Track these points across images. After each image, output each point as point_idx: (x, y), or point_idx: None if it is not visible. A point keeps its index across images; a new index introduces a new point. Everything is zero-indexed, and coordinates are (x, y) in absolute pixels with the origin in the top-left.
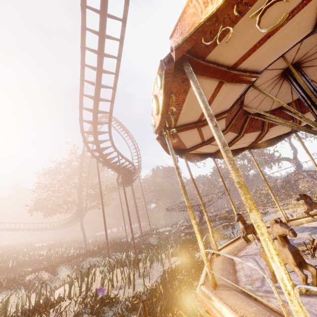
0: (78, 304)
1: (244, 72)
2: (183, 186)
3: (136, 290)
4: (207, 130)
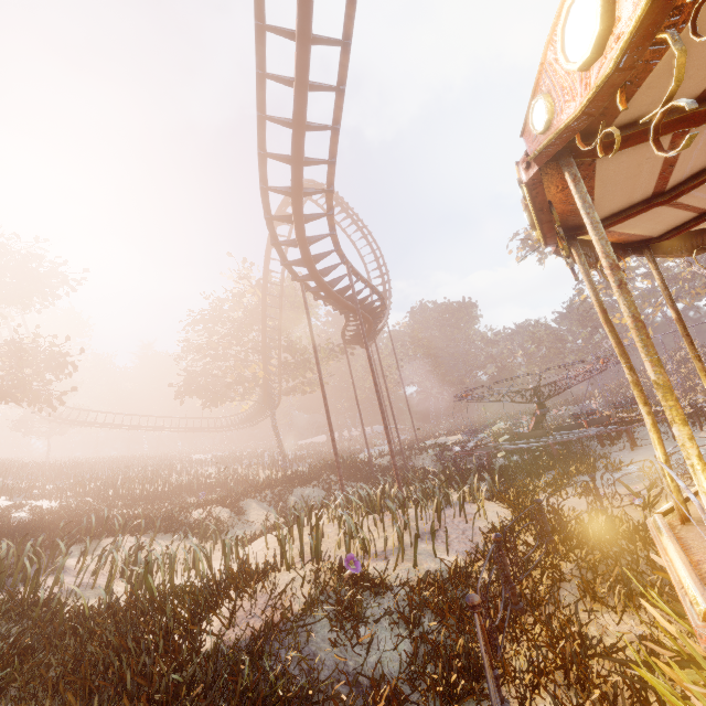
0: (307, 583)
1: None
2: (638, 323)
3: (420, 566)
4: (703, 140)
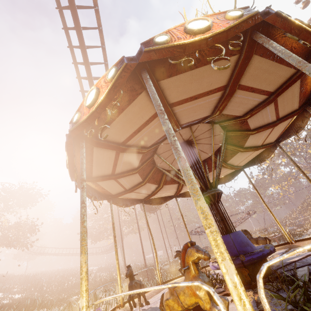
0: None
1: (123, 173)
2: (114, 237)
3: None
4: (141, 190)
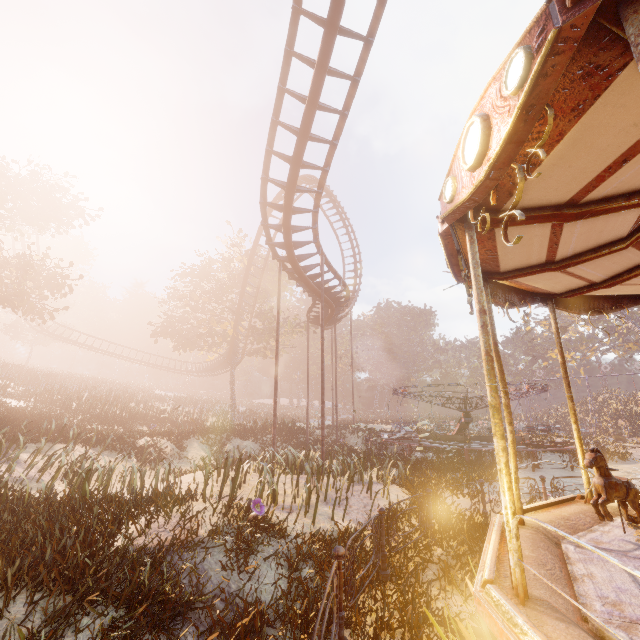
0: (216, 515)
1: None
2: (488, 357)
3: (317, 524)
4: (578, 232)
